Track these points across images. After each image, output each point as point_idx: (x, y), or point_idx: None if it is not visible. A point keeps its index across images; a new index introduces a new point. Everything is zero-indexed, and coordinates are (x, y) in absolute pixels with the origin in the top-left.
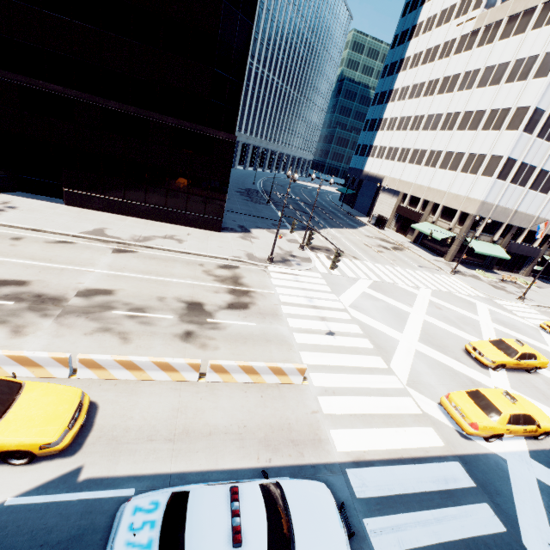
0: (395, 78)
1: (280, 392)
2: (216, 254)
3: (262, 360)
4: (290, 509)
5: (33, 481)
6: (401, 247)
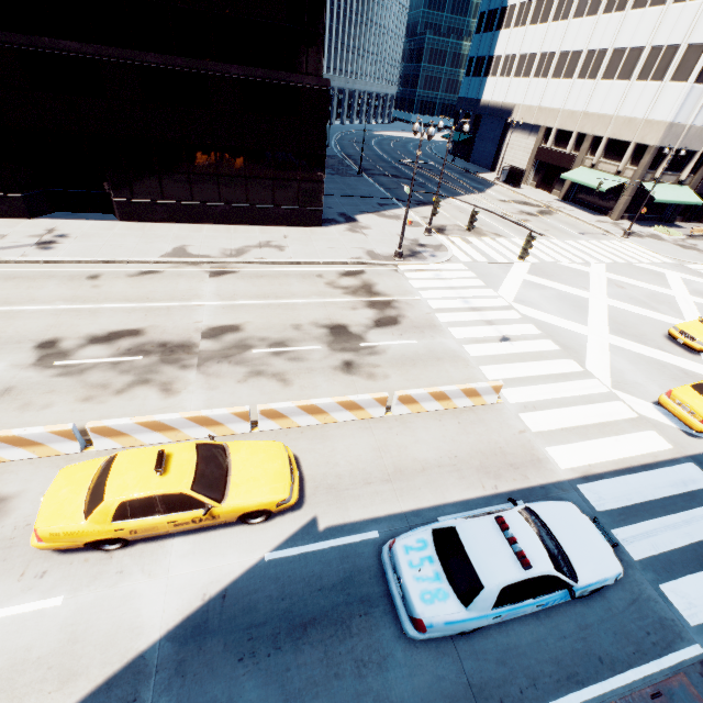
0: None
1: (477, 415)
2: (331, 259)
3: (442, 383)
4: (551, 530)
5: (278, 536)
6: (549, 209)
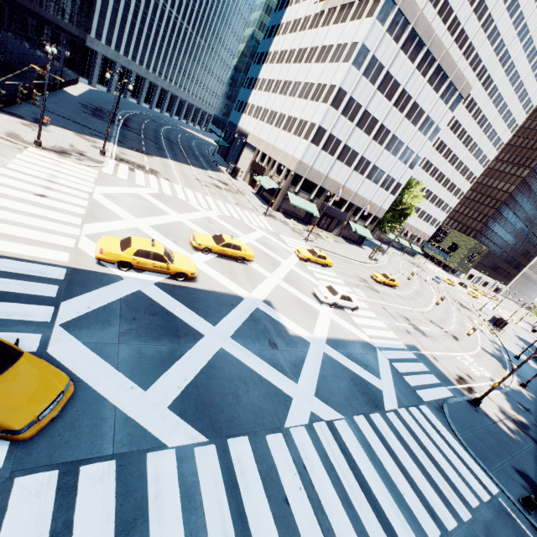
0: (272, 41)
1: None
2: None
3: None
4: None
5: None
6: (239, 192)
